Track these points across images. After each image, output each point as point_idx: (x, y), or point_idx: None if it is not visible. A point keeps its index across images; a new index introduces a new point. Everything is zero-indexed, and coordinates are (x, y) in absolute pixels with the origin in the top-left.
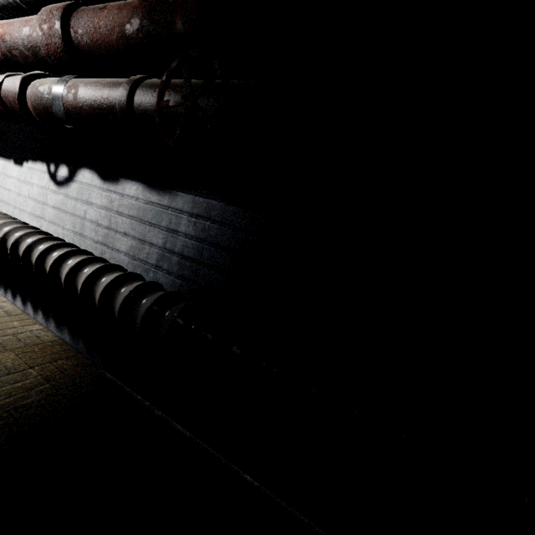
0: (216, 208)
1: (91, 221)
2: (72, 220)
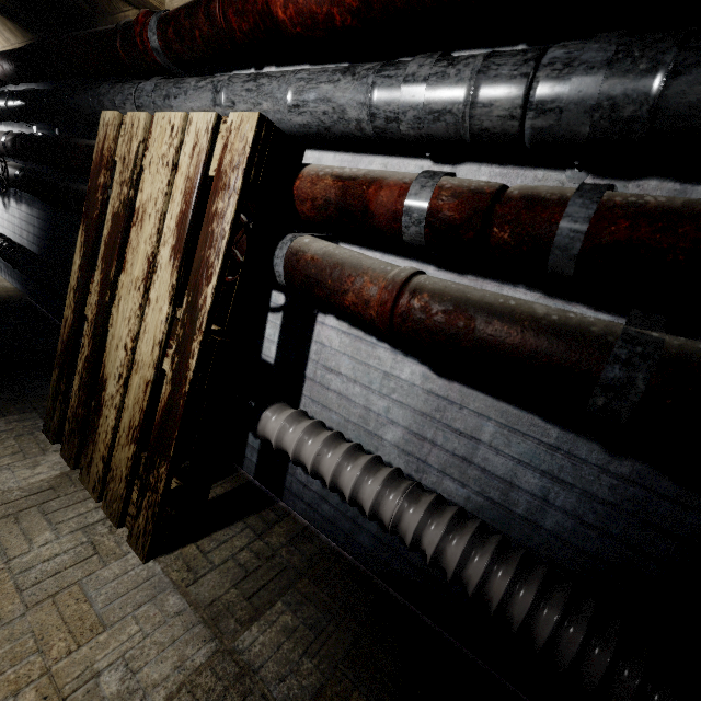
0: (41, 214)
1: (17, 226)
2: (12, 226)
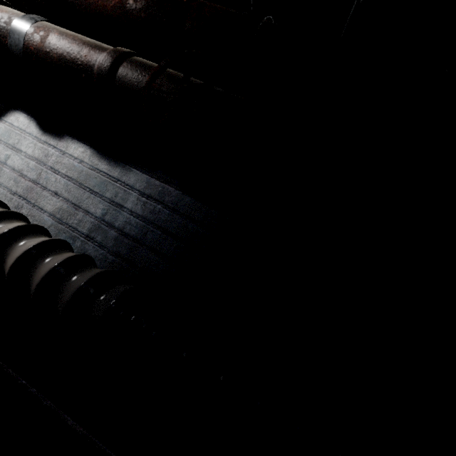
0: (171, 194)
1: (13, 169)
2: None
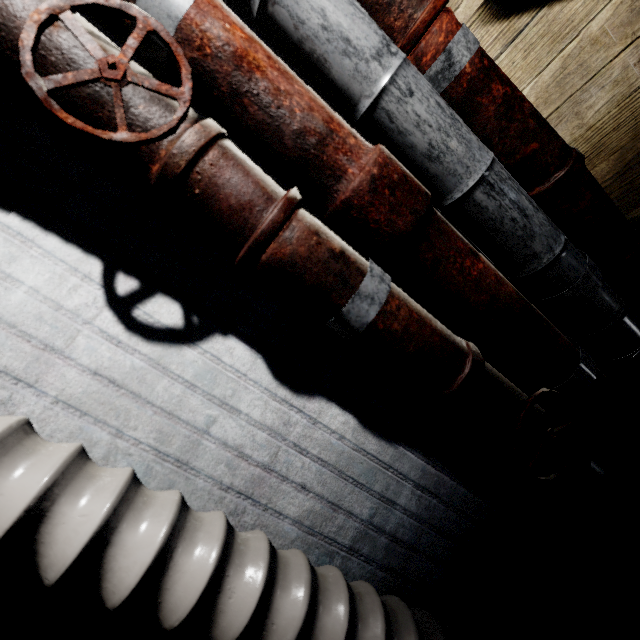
0: (446, 486)
1: (223, 444)
2: (160, 424)
